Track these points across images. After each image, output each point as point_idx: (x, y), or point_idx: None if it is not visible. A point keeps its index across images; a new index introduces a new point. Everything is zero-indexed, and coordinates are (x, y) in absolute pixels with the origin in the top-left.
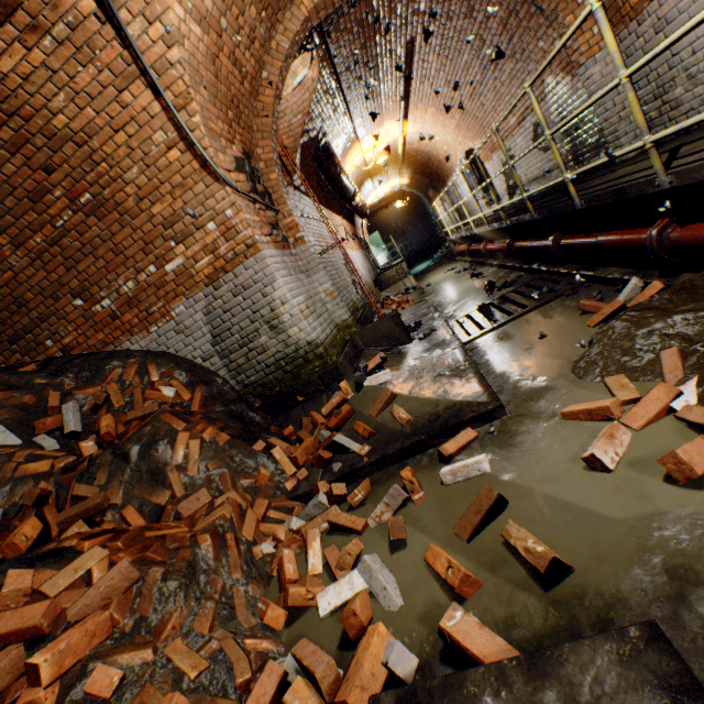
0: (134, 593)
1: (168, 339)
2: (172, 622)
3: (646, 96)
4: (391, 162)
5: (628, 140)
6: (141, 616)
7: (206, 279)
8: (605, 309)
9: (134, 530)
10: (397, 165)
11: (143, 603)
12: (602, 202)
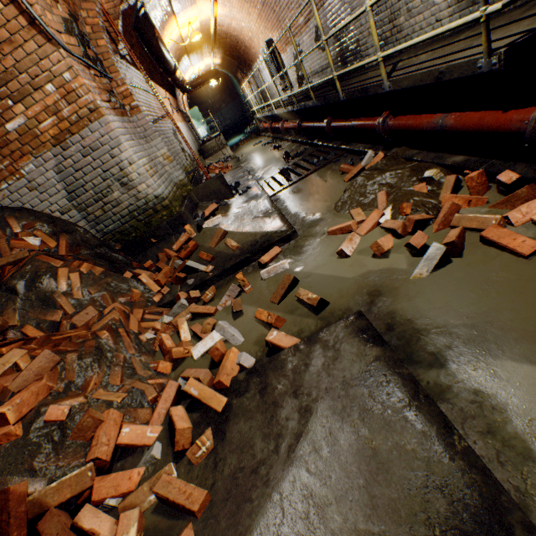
0: (60, 369)
1: (22, 195)
2: (93, 381)
3: (384, 19)
4: (204, 41)
5: (373, 51)
6: (69, 381)
7: (52, 140)
8: (354, 170)
9: (42, 337)
10: (210, 45)
11: (68, 374)
12: (355, 97)
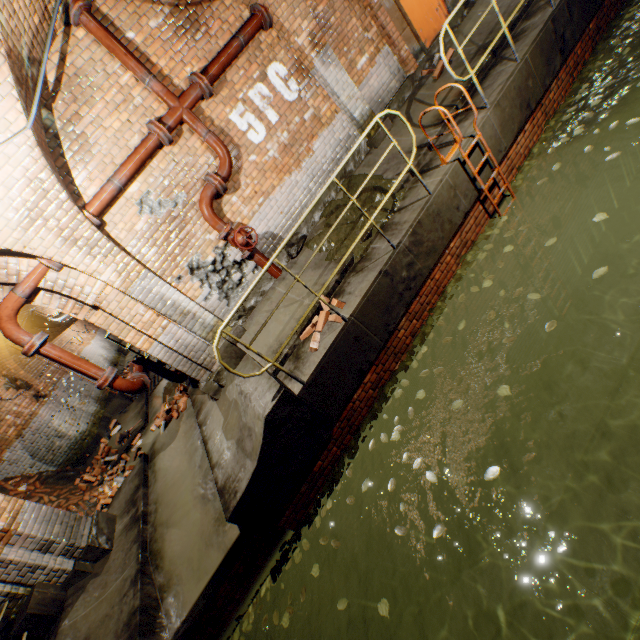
0: None
1: (7, 469)
2: None
3: None
4: None
5: None
6: None
7: (16, 436)
8: None
9: None
10: None
11: None
12: None
